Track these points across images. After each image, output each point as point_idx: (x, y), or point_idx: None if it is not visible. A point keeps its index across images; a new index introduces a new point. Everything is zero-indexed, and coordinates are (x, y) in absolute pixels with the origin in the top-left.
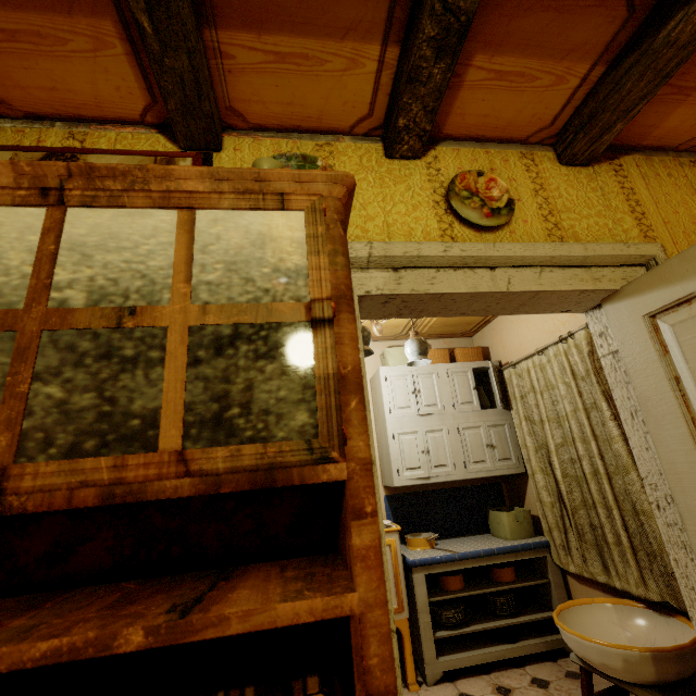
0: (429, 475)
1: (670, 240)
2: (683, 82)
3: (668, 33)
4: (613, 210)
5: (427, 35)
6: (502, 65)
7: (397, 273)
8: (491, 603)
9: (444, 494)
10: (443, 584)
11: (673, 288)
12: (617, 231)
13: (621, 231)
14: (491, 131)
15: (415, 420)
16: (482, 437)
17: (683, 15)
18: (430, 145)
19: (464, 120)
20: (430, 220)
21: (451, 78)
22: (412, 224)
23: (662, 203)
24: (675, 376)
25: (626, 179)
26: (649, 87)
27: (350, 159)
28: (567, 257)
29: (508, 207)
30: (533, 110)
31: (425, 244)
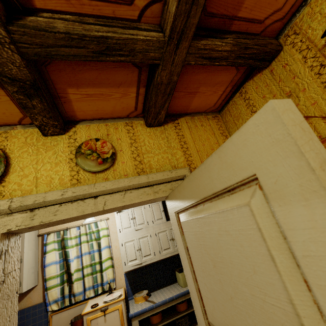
0: (141, 262)
1: (199, 160)
2: (188, 90)
3: (156, 79)
4: (172, 148)
5: (12, 90)
6: (87, 91)
7: (32, 212)
8: (177, 323)
9: (155, 265)
10: (151, 321)
11: (178, 203)
12: (173, 160)
13: (175, 159)
14: (105, 115)
15: (133, 233)
16: (167, 235)
17: (158, 73)
18: (72, 124)
19: (86, 112)
20: (65, 171)
21: (62, 98)
22: (53, 175)
23: (197, 141)
24: (187, 247)
25: (180, 130)
26: (165, 98)
27: (19, 139)
28: (137, 184)
29: (111, 157)
30: (121, 106)
31: (50, 192)
